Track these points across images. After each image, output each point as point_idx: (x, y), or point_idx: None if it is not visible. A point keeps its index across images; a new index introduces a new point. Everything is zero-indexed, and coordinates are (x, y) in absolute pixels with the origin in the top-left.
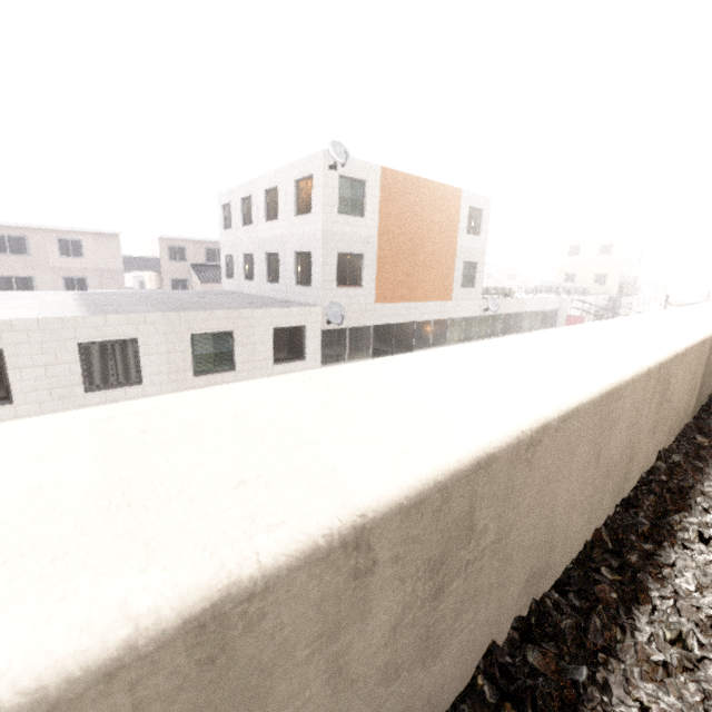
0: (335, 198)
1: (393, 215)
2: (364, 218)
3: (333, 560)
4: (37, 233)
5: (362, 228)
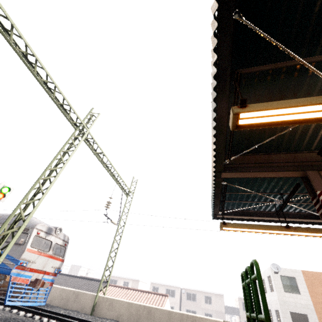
0: (280, 285)
1: (319, 293)
2: (300, 294)
3: (186, 315)
4: (199, 292)
5: (300, 299)
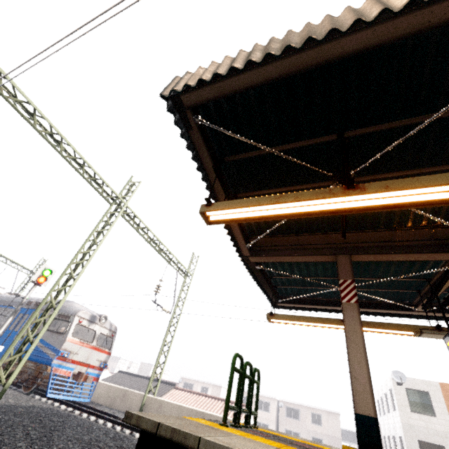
0: (405, 401)
1: None
2: (435, 417)
3: None
4: (303, 408)
5: (435, 424)
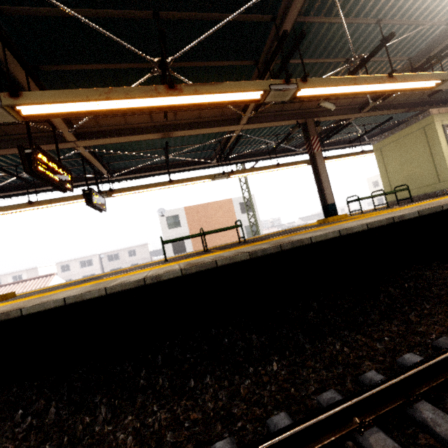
0: (166, 225)
1: (195, 221)
2: (181, 227)
3: None
4: (121, 250)
5: (180, 231)
